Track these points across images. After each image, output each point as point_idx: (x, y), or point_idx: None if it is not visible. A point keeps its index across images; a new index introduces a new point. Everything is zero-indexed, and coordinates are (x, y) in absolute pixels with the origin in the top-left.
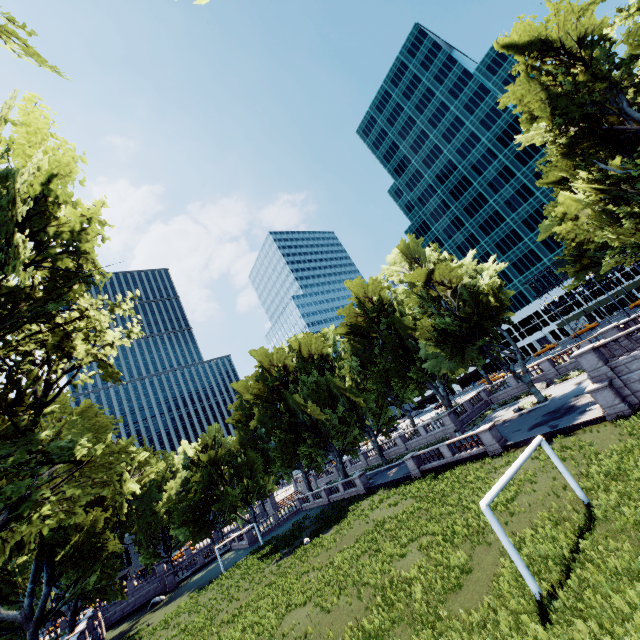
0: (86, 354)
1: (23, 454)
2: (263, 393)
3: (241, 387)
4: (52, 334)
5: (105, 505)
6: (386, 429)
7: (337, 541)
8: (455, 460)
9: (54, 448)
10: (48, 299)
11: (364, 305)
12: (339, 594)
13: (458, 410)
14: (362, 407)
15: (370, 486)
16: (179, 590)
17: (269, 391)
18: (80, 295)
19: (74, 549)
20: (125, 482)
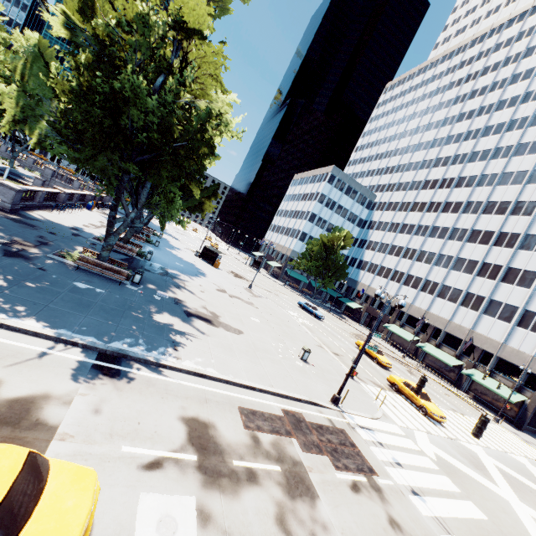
0: None
1: None
2: None
3: None
4: None
5: None
6: None
7: None
8: None
9: None
10: None
11: None
12: None
13: None
14: None
15: None
16: None
17: None
18: None
19: None
20: None
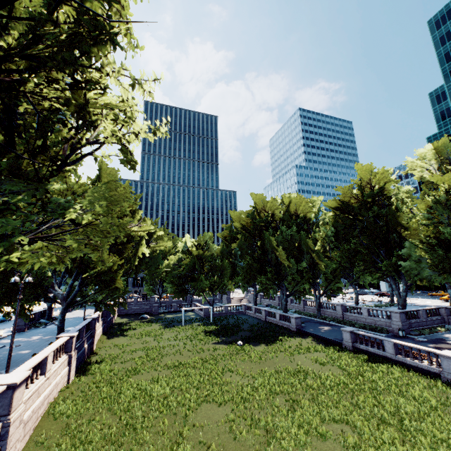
0: (113, 133)
1: (29, 197)
2: (249, 226)
3: (235, 215)
4: (73, 90)
5: (122, 255)
6: (331, 293)
7: (261, 359)
8: (395, 359)
9: (54, 203)
10: (75, 48)
11: (363, 189)
12: (249, 425)
13: (410, 313)
14: (320, 270)
15: (301, 329)
16: (157, 318)
17: (254, 227)
18: (108, 57)
19: (97, 273)
20: (141, 245)
